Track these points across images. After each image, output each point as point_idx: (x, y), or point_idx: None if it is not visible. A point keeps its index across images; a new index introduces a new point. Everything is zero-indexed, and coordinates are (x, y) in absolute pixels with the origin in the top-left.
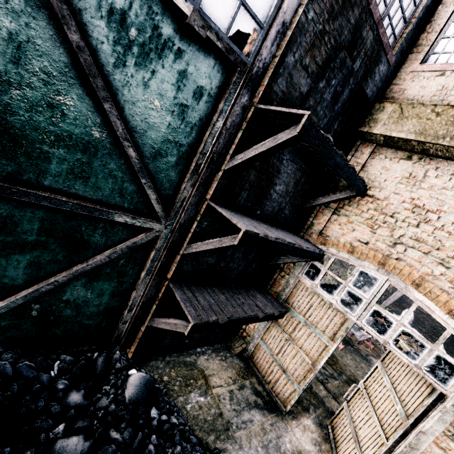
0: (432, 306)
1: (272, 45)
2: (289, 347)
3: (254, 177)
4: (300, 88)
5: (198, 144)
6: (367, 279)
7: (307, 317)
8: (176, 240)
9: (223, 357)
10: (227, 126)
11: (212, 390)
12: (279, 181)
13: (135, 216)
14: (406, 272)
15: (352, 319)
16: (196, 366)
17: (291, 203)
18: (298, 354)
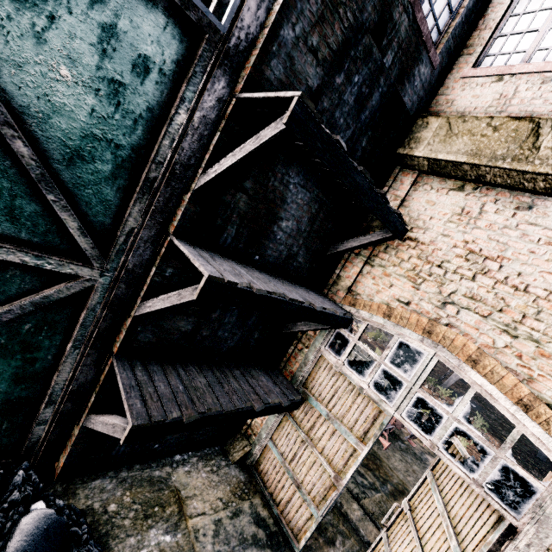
0: (495, 392)
1: (258, 8)
2: (305, 451)
3: (245, 206)
4: (307, 80)
5: (150, 148)
6: (409, 354)
7: (330, 408)
8: (123, 294)
9: (215, 468)
10: (194, 124)
11: (187, 522)
12: (285, 214)
13: (43, 253)
14: (460, 344)
15: (388, 411)
16: (168, 484)
17: (306, 248)
18: (317, 461)
